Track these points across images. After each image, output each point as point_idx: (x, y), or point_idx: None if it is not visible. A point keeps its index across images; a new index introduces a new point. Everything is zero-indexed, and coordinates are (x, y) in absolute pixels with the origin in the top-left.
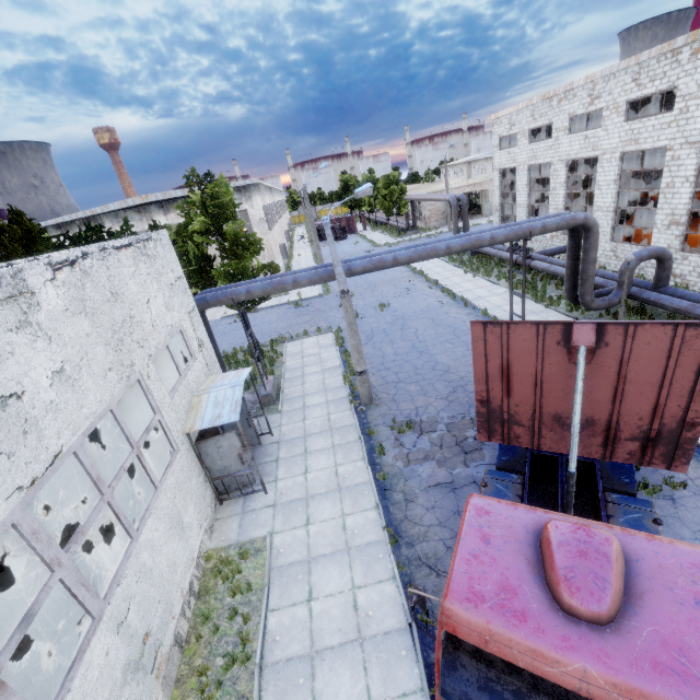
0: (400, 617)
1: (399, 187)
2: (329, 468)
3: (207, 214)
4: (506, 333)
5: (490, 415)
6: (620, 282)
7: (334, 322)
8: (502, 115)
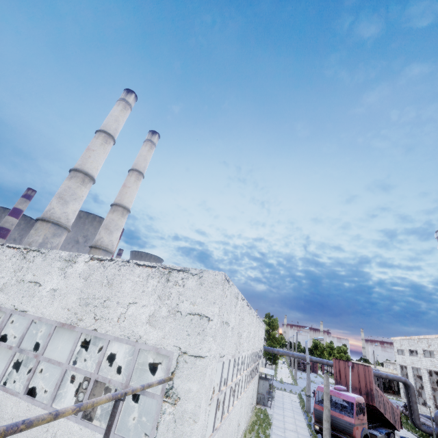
0: (308, 435)
1: (346, 355)
2: (291, 414)
3: (269, 326)
4: (339, 361)
5: (337, 384)
6: (435, 422)
7: (298, 393)
8: (396, 338)
